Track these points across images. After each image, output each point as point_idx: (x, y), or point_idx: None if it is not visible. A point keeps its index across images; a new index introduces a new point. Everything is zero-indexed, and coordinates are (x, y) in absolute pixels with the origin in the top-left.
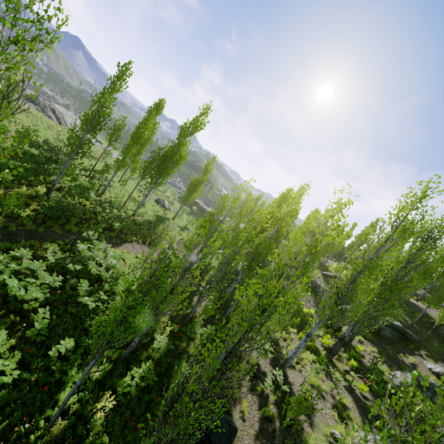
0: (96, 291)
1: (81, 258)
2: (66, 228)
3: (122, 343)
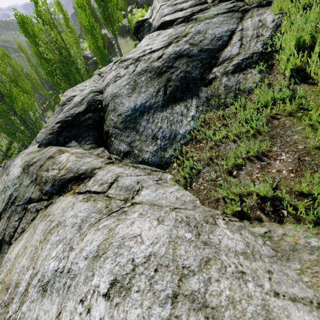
0: None
1: None
2: None
3: None
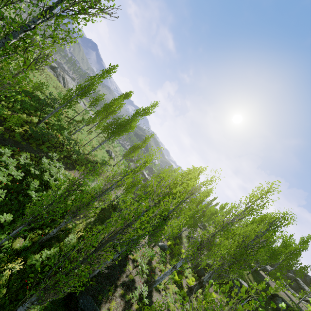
0: (42, 191)
1: (41, 167)
2: (40, 147)
3: (43, 220)
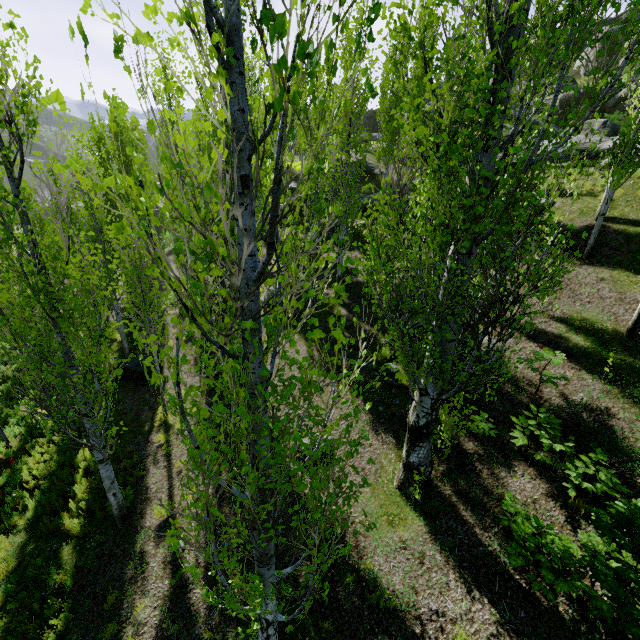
0: None
1: None
2: None
3: None
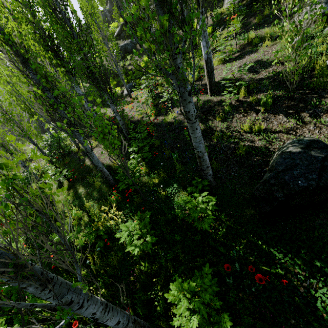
0: None
1: None
2: None
3: None
